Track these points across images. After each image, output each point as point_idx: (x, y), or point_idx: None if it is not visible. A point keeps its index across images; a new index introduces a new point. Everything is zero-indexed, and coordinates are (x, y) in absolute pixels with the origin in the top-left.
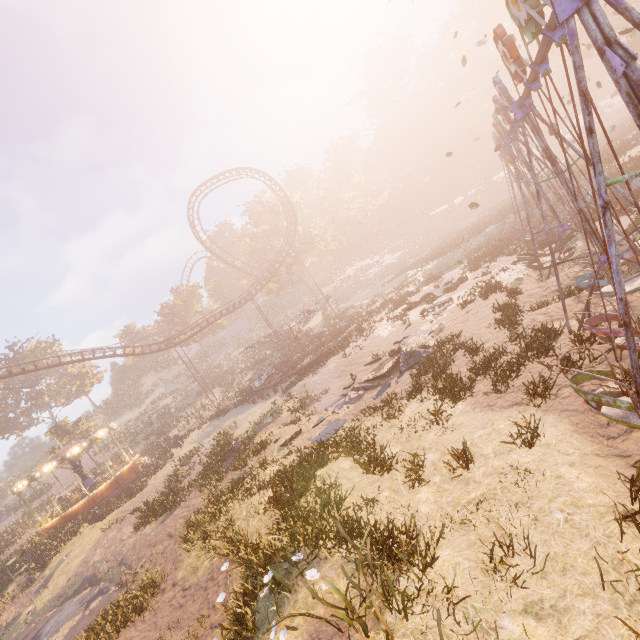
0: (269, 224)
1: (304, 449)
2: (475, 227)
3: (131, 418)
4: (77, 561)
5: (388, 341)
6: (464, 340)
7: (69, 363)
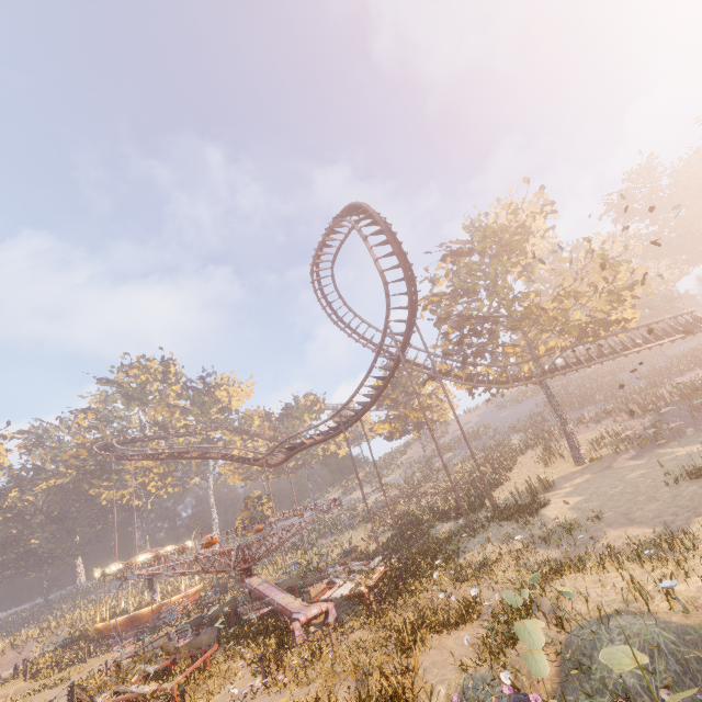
0: (454, 276)
1: None
2: None
3: (354, 498)
4: None
5: None
6: None
7: (201, 458)
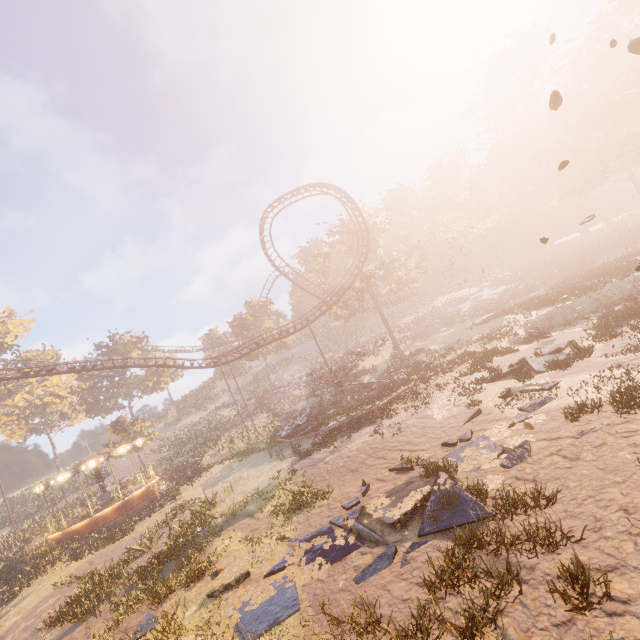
0: (345, 244)
1: (218, 636)
2: (618, 266)
3: (193, 421)
4: (10, 622)
5: (438, 432)
6: (560, 525)
7: (123, 367)
